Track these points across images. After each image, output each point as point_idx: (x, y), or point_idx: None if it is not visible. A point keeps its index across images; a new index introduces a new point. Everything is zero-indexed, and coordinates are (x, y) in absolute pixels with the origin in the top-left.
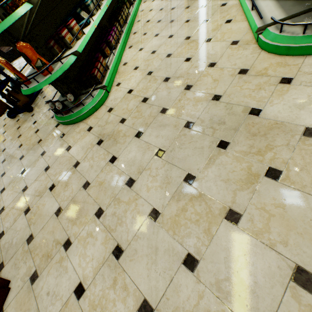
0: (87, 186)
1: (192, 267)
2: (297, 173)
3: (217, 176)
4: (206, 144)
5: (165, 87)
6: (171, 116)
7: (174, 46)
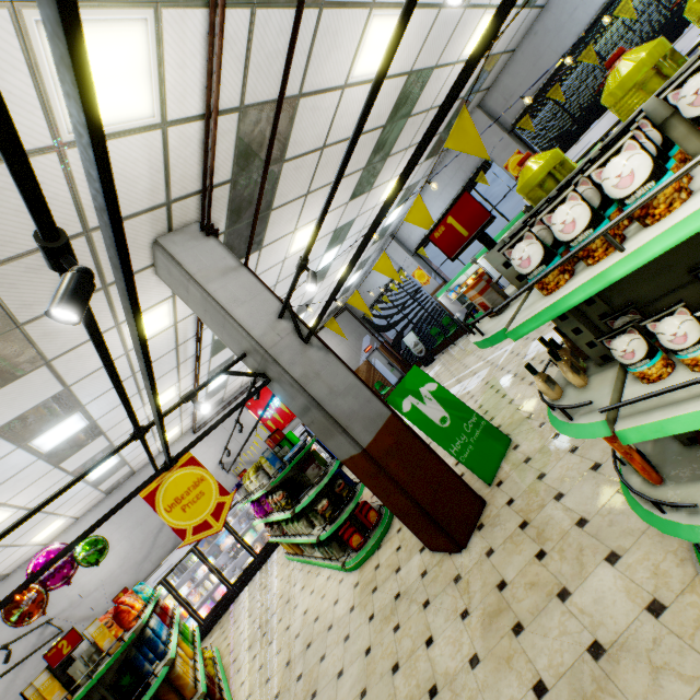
0: (515, 629)
1: None
2: None
3: None
4: None
5: None
6: None
7: None
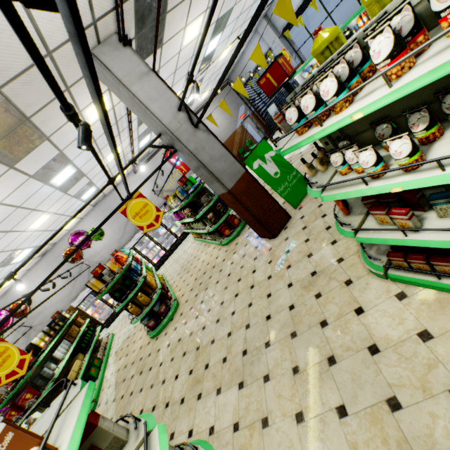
0: (287, 267)
1: (232, 313)
2: (219, 367)
3: (239, 338)
4: (251, 345)
5: (319, 351)
6: (283, 337)
7: (421, 438)
